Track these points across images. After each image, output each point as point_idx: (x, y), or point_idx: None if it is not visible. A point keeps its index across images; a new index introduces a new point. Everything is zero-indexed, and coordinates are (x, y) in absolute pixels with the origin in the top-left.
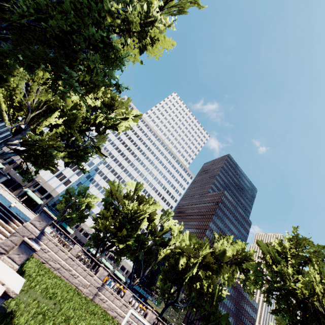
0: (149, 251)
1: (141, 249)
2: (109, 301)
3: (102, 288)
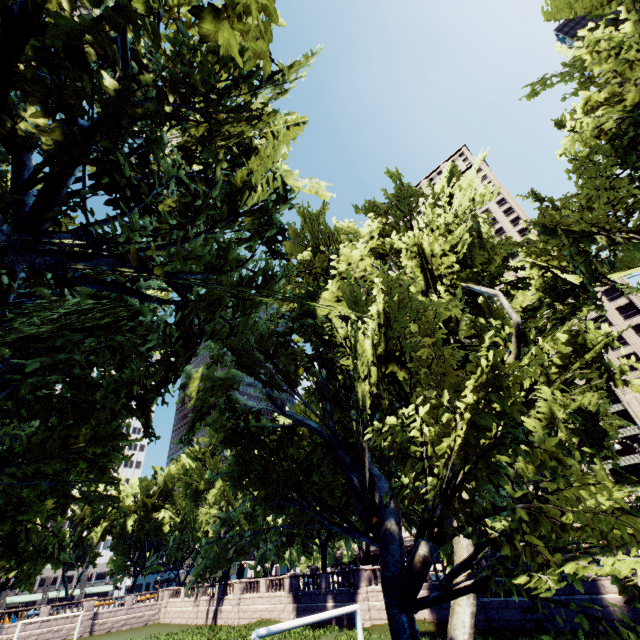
0: (80, 542)
1: (62, 550)
2: (19, 634)
3: (1, 630)
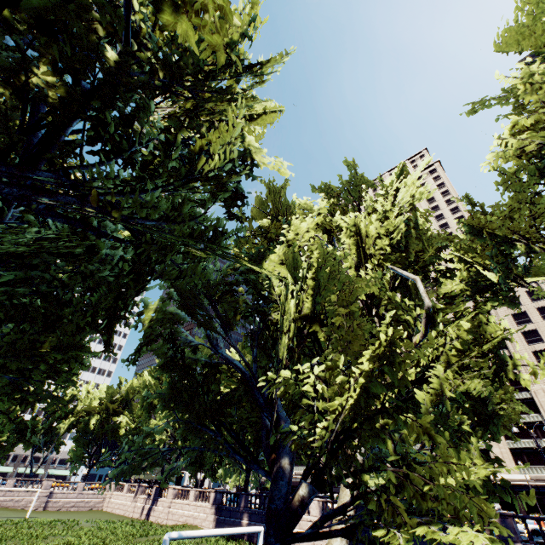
0: (49, 430)
1: (33, 434)
2: None
3: None
